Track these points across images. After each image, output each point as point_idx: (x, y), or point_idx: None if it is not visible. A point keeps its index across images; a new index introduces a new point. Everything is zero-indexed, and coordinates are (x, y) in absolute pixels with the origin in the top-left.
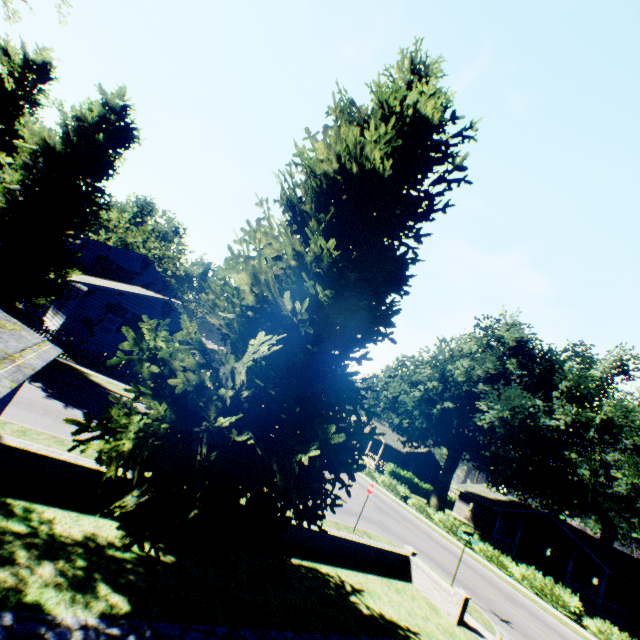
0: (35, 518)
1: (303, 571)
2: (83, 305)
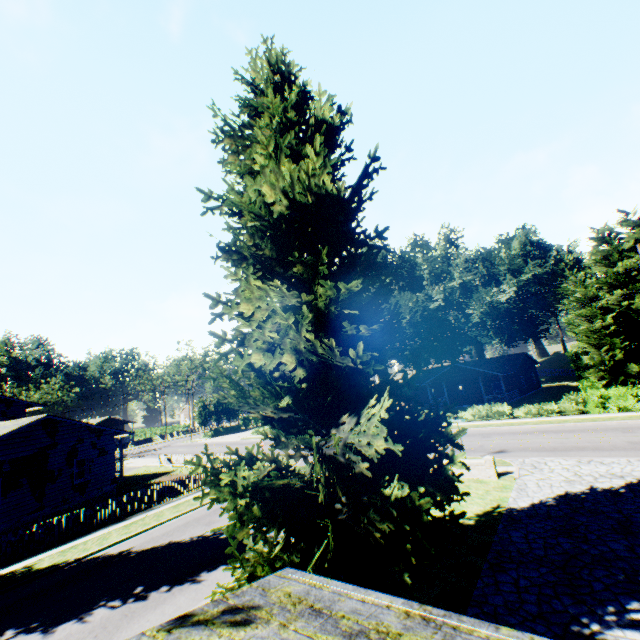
0: None
1: None
2: None
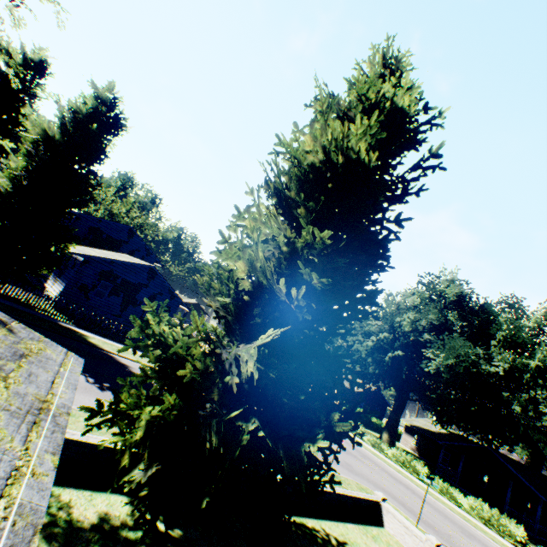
0: (52, 503)
1: (293, 529)
2: (79, 273)
